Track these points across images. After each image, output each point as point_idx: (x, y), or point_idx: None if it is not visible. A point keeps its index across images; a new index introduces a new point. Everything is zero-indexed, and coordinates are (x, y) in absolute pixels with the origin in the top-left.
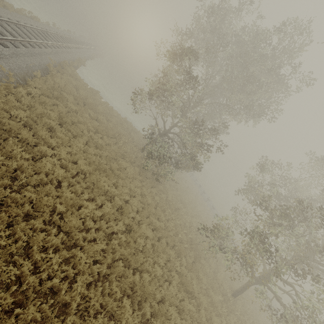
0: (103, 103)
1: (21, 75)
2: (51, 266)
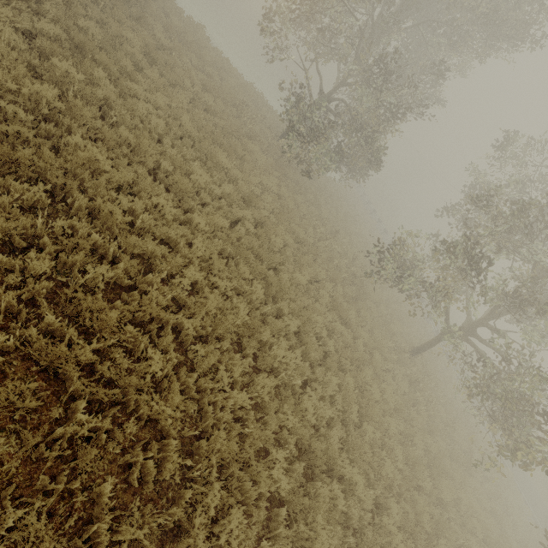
0: (212, 48)
1: None
2: (165, 216)
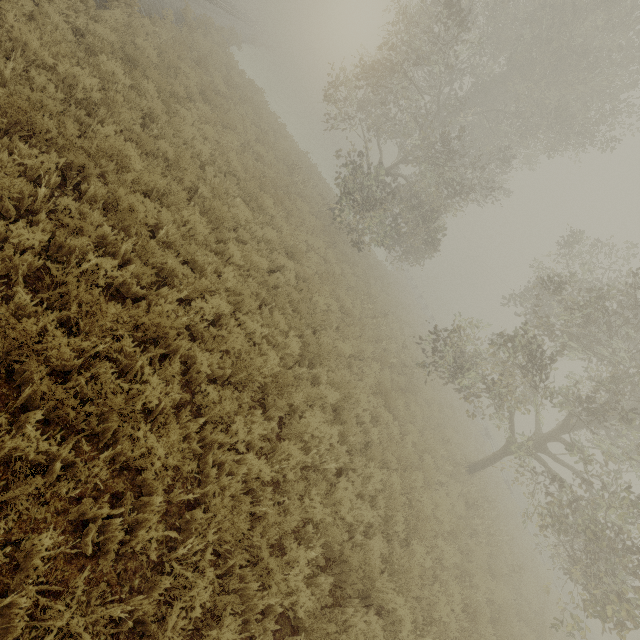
0: (269, 111)
1: (146, 5)
2: (194, 236)
